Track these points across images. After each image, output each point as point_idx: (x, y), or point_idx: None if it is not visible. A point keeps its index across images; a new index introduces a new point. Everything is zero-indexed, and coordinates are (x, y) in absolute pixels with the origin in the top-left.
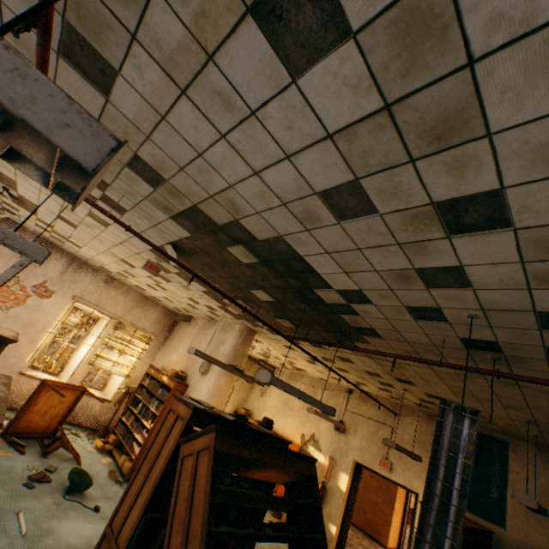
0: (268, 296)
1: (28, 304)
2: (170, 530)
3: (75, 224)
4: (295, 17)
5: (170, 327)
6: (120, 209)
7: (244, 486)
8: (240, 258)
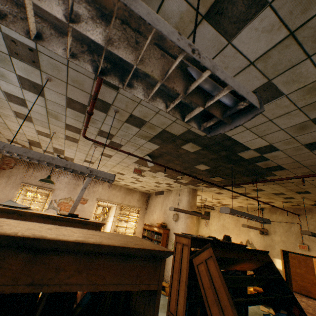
0: (206, 166)
1: (78, 209)
2: (208, 306)
3: (93, 162)
4: (231, 10)
5: (146, 201)
6: (119, 146)
7: (238, 274)
8: (189, 150)
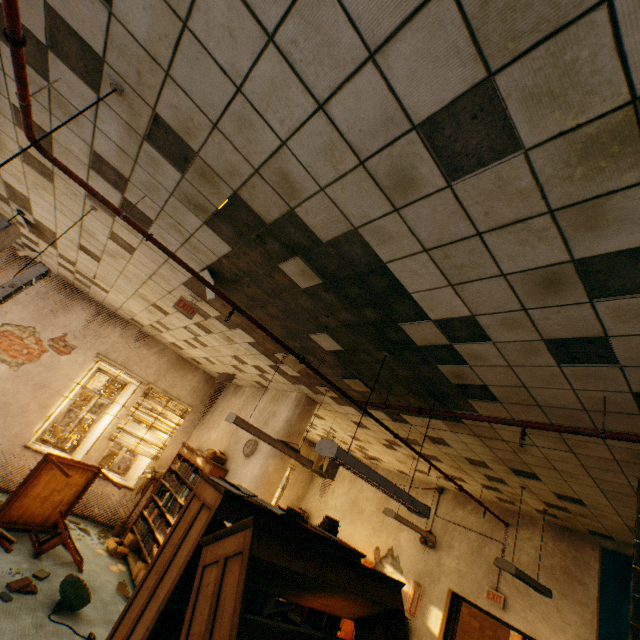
0: (333, 342)
1: (43, 360)
2: None
3: (98, 255)
4: None
5: (211, 397)
6: (144, 221)
7: (293, 620)
8: (297, 280)
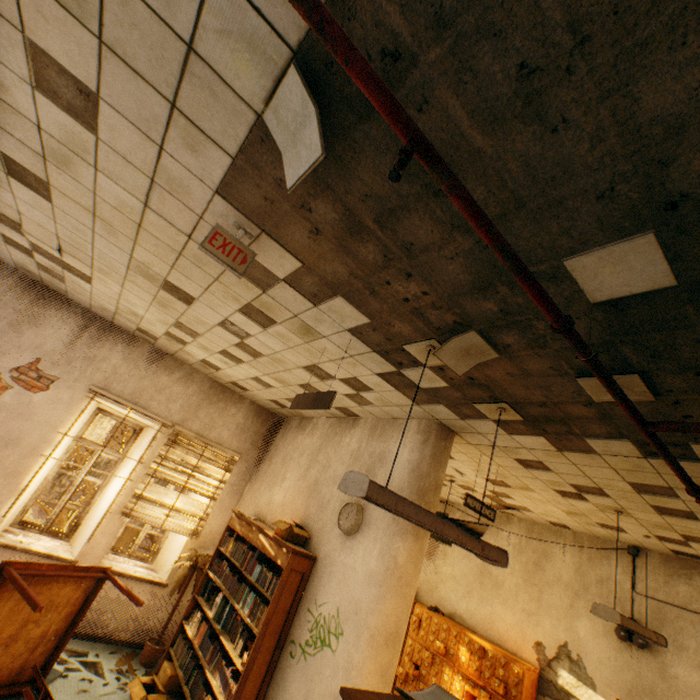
0: (653, 264)
1: (4, 402)
2: None
3: (41, 177)
4: None
5: (265, 438)
6: None
7: None
8: None
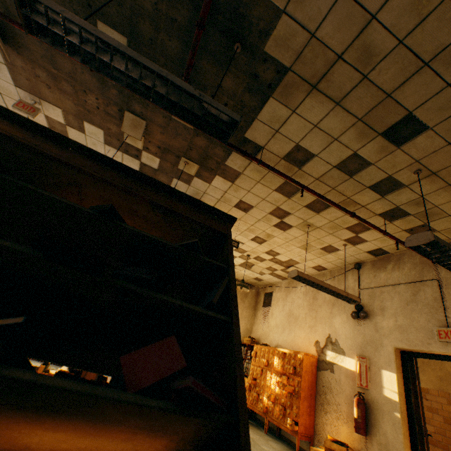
0: (114, 34)
1: None
2: None
3: None
4: None
5: None
6: None
7: None
8: None
